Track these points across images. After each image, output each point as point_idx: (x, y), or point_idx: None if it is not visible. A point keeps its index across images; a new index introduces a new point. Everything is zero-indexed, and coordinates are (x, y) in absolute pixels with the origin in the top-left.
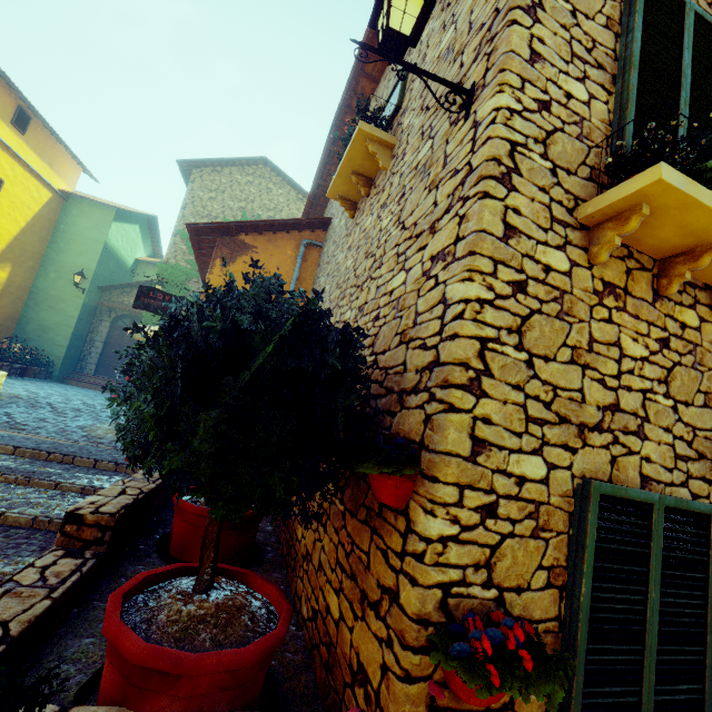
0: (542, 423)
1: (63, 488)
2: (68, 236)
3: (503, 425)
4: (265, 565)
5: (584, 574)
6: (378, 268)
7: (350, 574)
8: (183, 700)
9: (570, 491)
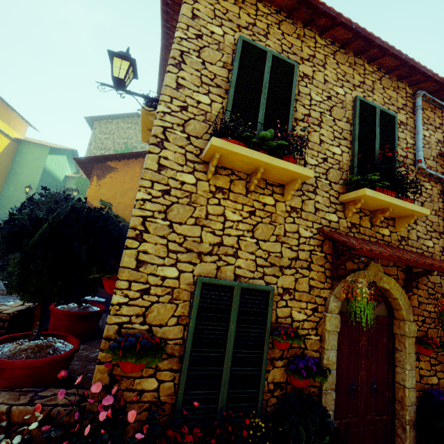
0: (177, 252)
1: None
2: (21, 165)
3: (154, 254)
4: (101, 339)
5: (191, 317)
6: None
7: None
8: (6, 380)
9: (192, 282)
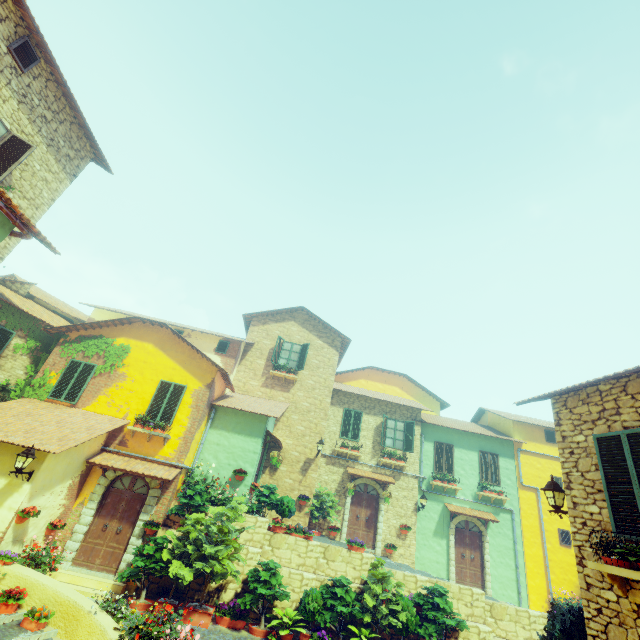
0: None
1: None
2: None
3: None
4: None
5: None
6: None
7: None
8: None
9: None
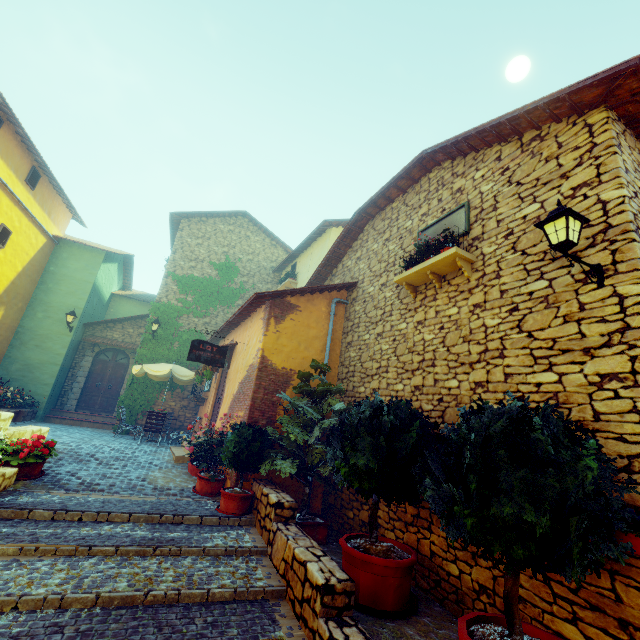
0: None
1: (210, 553)
2: (57, 277)
3: None
4: (421, 601)
5: None
6: (499, 358)
7: (589, 606)
8: None
9: None
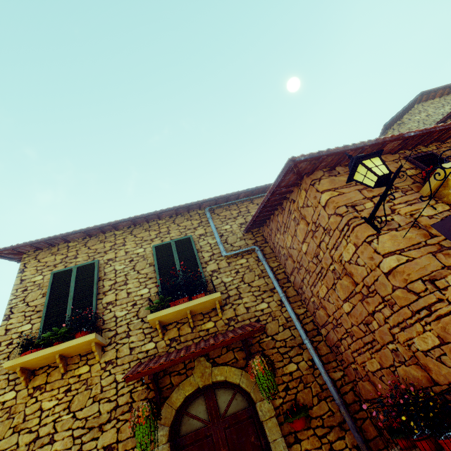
0: None
1: None
2: None
3: None
4: None
5: None
6: None
7: None
8: None
9: None
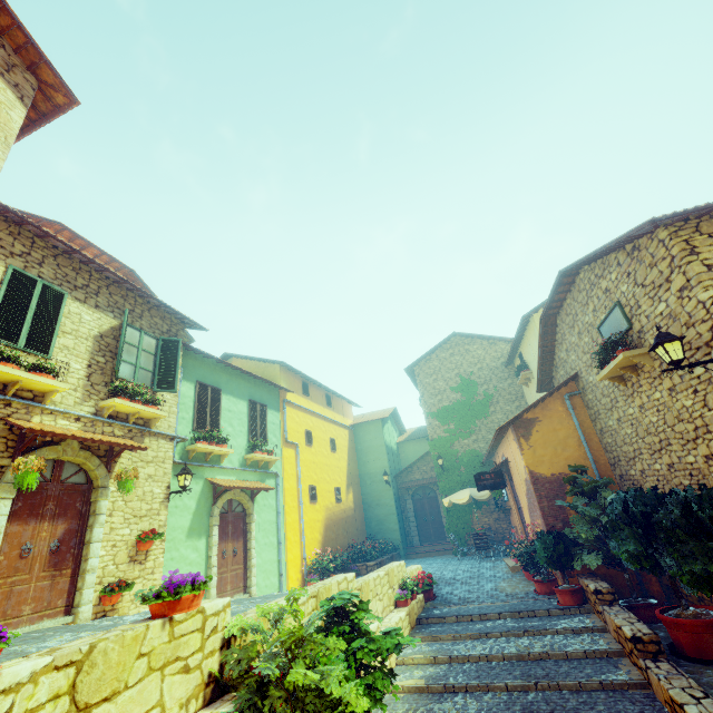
0: None
1: (562, 632)
2: (364, 451)
3: None
4: None
5: None
6: (707, 433)
7: None
8: None
9: None
